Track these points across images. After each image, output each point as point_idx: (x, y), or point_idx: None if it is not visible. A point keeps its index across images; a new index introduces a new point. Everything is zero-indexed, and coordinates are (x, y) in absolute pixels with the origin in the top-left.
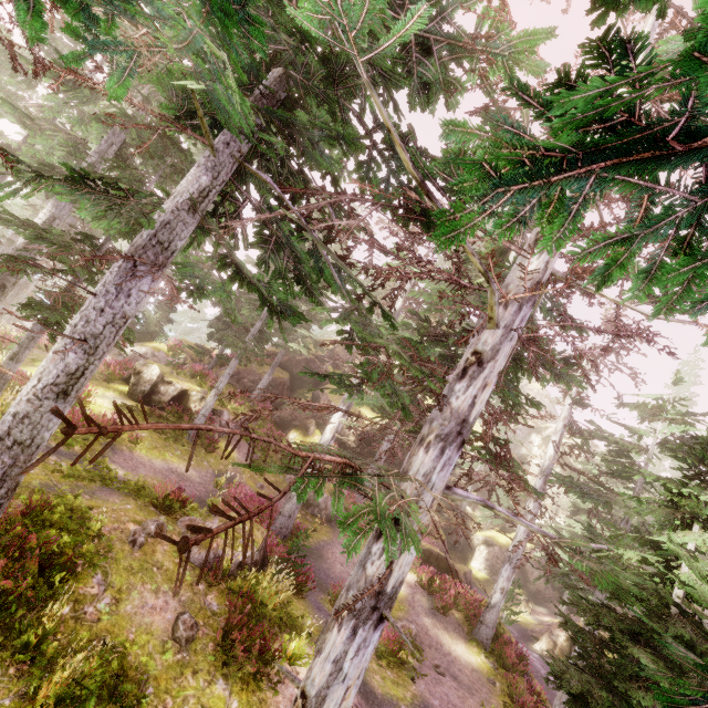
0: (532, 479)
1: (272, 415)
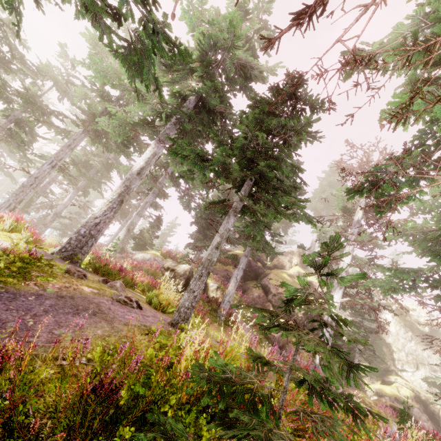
0: (393, 341)
1: (247, 300)
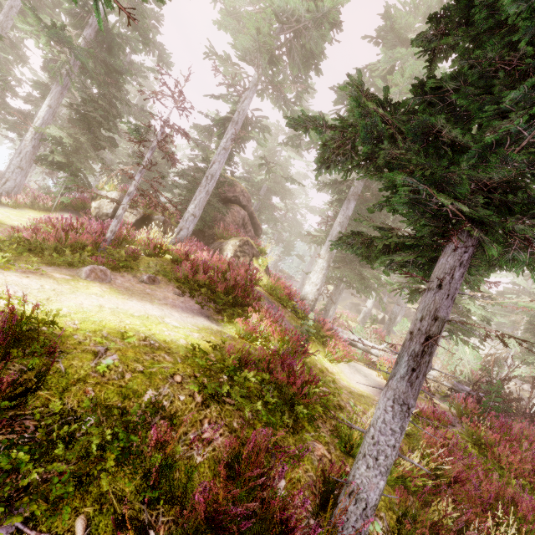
0: None
1: None
